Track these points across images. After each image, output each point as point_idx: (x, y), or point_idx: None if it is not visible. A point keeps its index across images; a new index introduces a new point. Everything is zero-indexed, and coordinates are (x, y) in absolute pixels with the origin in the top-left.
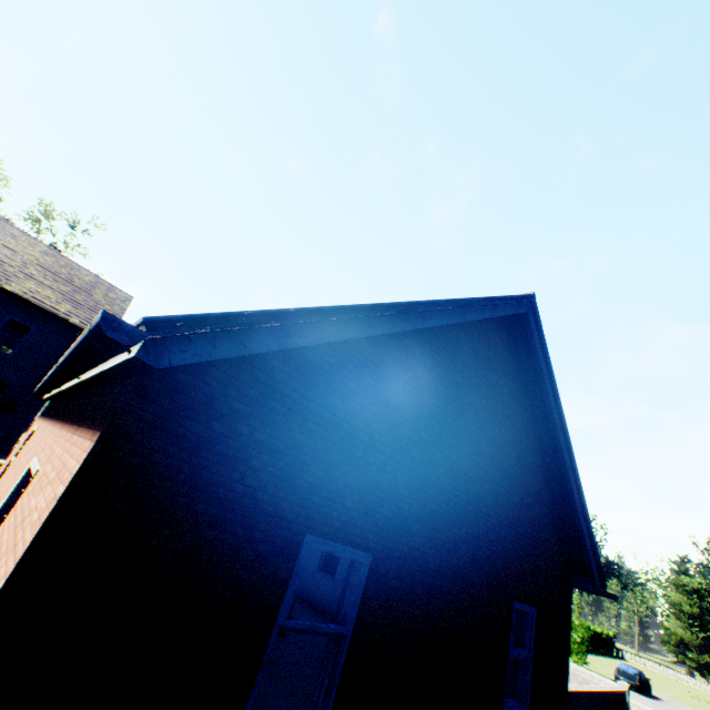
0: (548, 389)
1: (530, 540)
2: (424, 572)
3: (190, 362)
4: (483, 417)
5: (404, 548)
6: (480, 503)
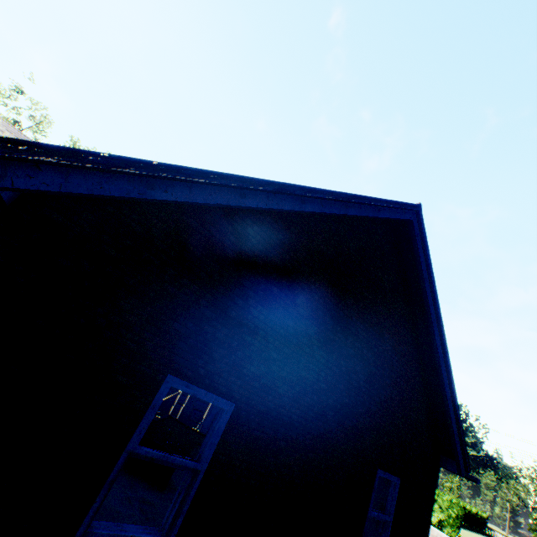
0: (427, 290)
1: (400, 419)
2: (288, 429)
3: (35, 188)
4: (362, 305)
5: (269, 404)
6: (353, 378)
